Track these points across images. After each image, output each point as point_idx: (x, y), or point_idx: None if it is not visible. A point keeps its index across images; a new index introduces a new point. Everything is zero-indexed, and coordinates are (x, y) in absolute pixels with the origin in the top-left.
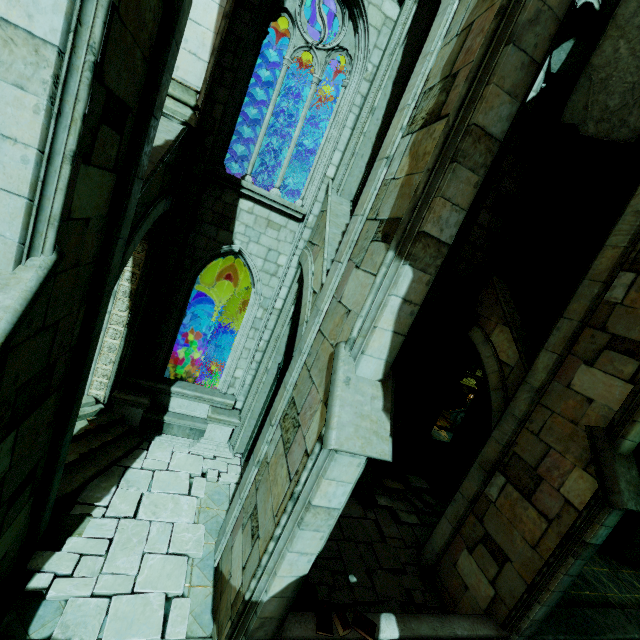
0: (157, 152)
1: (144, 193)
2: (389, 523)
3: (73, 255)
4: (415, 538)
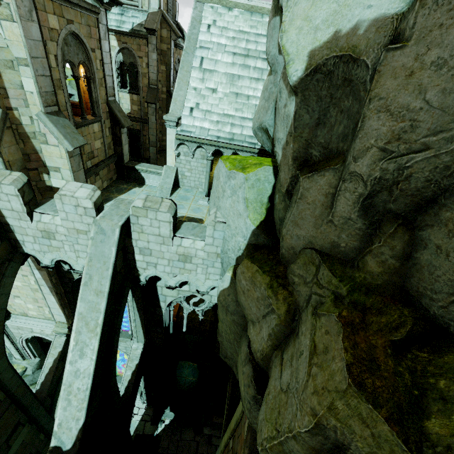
0: (55, 362)
1: (53, 384)
2: (204, 444)
3: (23, 448)
4: (214, 453)
